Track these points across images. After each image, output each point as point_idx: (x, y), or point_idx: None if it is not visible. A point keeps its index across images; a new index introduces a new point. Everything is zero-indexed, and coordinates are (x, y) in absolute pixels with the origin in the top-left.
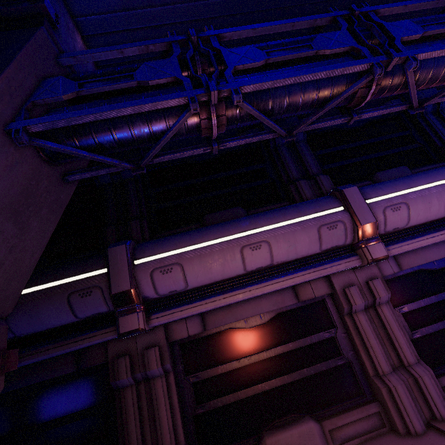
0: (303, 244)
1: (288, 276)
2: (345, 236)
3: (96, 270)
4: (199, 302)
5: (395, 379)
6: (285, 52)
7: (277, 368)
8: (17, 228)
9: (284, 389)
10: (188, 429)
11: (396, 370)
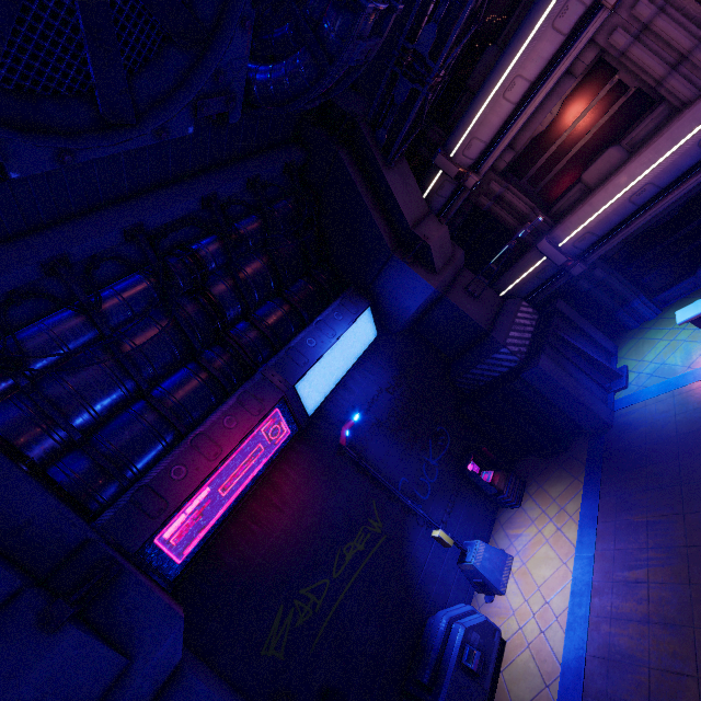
0: (546, 50)
1: (547, 81)
2: (582, 5)
3: (437, 176)
4: (498, 146)
5: (670, 78)
6: (442, 8)
7: (579, 135)
8: (409, 187)
9: (588, 143)
10: (535, 201)
11: (678, 65)
